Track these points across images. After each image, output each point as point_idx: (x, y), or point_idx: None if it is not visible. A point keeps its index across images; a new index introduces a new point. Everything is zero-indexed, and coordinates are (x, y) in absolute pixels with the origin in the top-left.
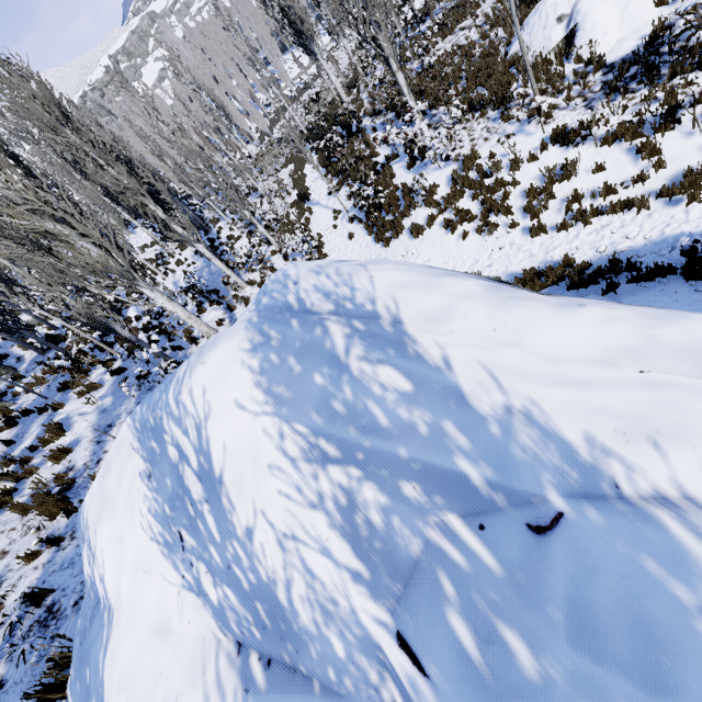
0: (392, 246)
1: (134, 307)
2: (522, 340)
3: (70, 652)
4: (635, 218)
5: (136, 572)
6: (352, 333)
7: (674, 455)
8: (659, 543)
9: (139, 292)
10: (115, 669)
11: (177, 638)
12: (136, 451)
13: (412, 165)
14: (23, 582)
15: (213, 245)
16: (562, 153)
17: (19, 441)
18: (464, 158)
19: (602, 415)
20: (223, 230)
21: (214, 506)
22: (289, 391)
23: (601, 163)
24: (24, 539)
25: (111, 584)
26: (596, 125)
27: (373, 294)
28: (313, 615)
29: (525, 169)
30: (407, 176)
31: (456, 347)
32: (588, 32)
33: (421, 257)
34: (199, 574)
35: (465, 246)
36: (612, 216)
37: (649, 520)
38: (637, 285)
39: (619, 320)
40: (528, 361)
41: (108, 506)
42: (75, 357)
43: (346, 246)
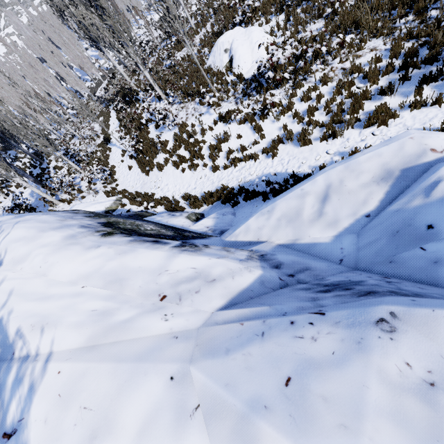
0: (150, 175)
1: None
2: (49, 272)
3: None
4: (254, 164)
5: None
6: None
7: (46, 334)
8: (1, 381)
9: None
10: None
11: None
12: None
13: (158, 126)
14: None
15: (43, 173)
16: (224, 126)
17: None
18: (180, 126)
19: (33, 317)
20: (52, 162)
21: None
22: None
23: (239, 134)
24: None
25: None
26: (233, 114)
27: None
28: None
29: (209, 134)
30: (155, 133)
31: (12, 280)
32: (237, 60)
33: (163, 182)
34: None
35: (184, 176)
36: (245, 162)
37: (8, 370)
38: (247, 202)
39: (102, 256)
40: (38, 286)
41: None
42: None
43: (127, 174)
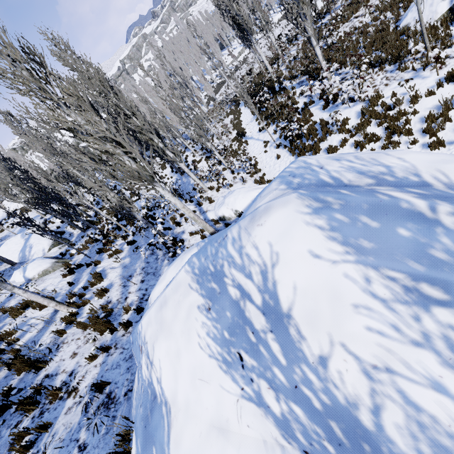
0: None
1: (136, 204)
2: None
3: (130, 430)
4: None
5: (193, 379)
6: (422, 196)
7: None
8: None
9: (139, 195)
10: (181, 453)
11: (237, 438)
12: (194, 290)
13: (326, 106)
14: (89, 375)
15: None
16: None
17: (76, 283)
18: (370, 98)
19: None
20: (188, 157)
21: (280, 335)
22: (370, 242)
23: None
24: (86, 345)
25: (168, 385)
26: None
27: (414, 169)
28: (415, 445)
29: (423, 102)
30: (322, 114)
31: None
32: None
33: None
34: (259, 388)
35: None
36: None
37: None
38: None
39: None
40: None
41: (165, 328)
42: (104, 233)
43: (274, 163)
